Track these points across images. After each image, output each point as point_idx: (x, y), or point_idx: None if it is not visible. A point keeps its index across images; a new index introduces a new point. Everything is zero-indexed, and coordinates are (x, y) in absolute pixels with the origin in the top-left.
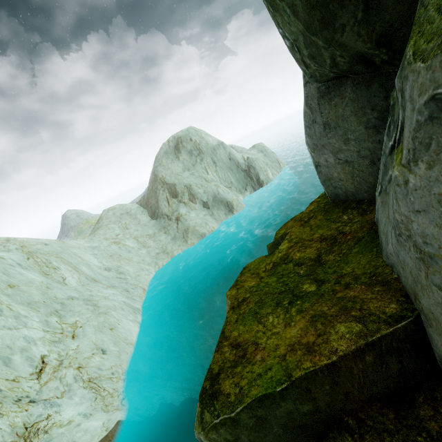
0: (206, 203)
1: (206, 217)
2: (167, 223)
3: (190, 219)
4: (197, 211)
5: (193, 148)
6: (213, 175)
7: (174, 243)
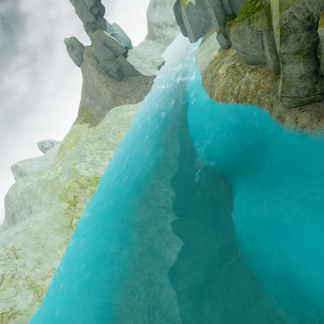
0: (172, 26)
1: (174, 31)
2: (160, 40)
3: (168, 34)
4: (170, 31)
5: (160, 2)
6: (172, 12)
7: (165, 45)
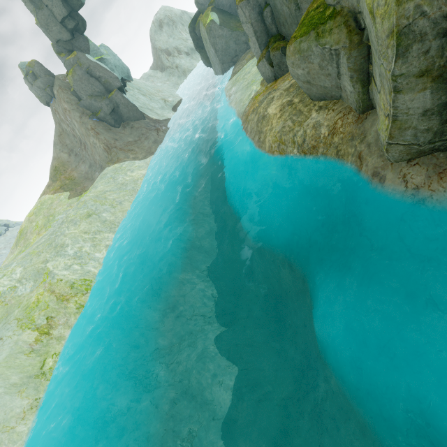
0: (188, 53)
1: (190, 60)
2: (172, 72)
3: (183, 65)
4: (185, 60)
5: (169, 21)
6: (186, 35)
7: (180, 78)
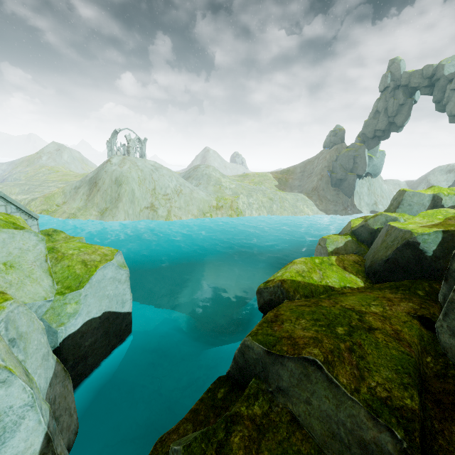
0: None
1: None
2: None
3: None
4: None
5: None
6: None
7: None
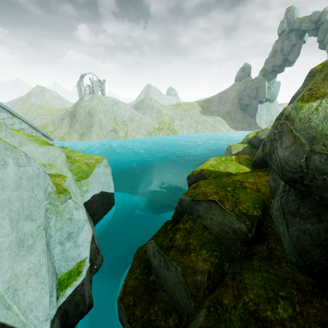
0: None
1: None
2: None
3: None
4: None
5: None
6: None
7: None
